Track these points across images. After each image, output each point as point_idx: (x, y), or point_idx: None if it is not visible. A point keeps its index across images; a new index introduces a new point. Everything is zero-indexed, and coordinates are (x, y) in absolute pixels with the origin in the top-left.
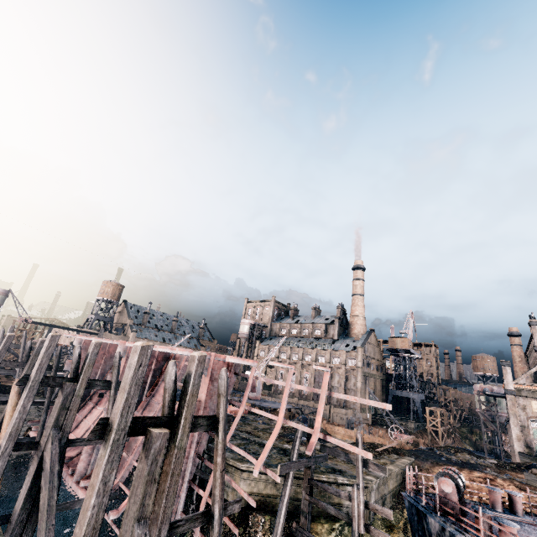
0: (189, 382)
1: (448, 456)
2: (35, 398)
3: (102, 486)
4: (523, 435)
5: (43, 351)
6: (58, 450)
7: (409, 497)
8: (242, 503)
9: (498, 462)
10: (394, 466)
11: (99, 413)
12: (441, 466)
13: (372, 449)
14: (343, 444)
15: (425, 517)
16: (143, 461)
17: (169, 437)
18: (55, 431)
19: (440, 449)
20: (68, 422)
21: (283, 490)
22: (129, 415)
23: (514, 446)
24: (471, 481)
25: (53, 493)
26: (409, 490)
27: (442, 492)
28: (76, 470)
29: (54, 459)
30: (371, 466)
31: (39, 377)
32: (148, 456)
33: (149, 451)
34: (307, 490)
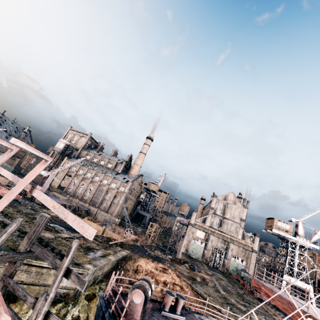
0: None
1: (150, 252)
2: None
3: None
4: (187, 244)
5: None
6: None
7: (103, 300)
8: None
9: (172, 258)
10: (115, 256)
11: None
12: (144, 257)
13: (107, 242)
14: None
15: None
16: None
17: None
18: None
19: (147, 247)
20: None
21: None
22: None
23: (181, 249)
24: (155, 269)
25: None
26: (106, 294)
27: (132, 301)
28: None
29: None
30: (72, 277)
31: None
32: None
33: None
34: (0, 284)
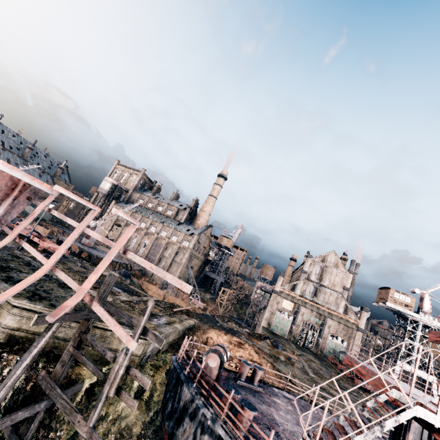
0: None
1: (222, 323)
2: None
3: None
4: (269, 317)
5: None
6: None
7: (177, 363)
8: (1, 337)
9: (250, 332)
10: (181, 325)
11: None
12: (215, 329)
13: (171, 308)
14: (108, 318)
15: (182, 384)
16: None
17: None
18: None
19: (219, 317)
20: None
21: (36, 340)
22: None
23: (262, 323)
24: (229, 342)
25: None
26: (180, 357)
27: (207, 365)
28: None
29: None
30: (149, 336)
31: None
32: None
33: None
34: (76, 341)
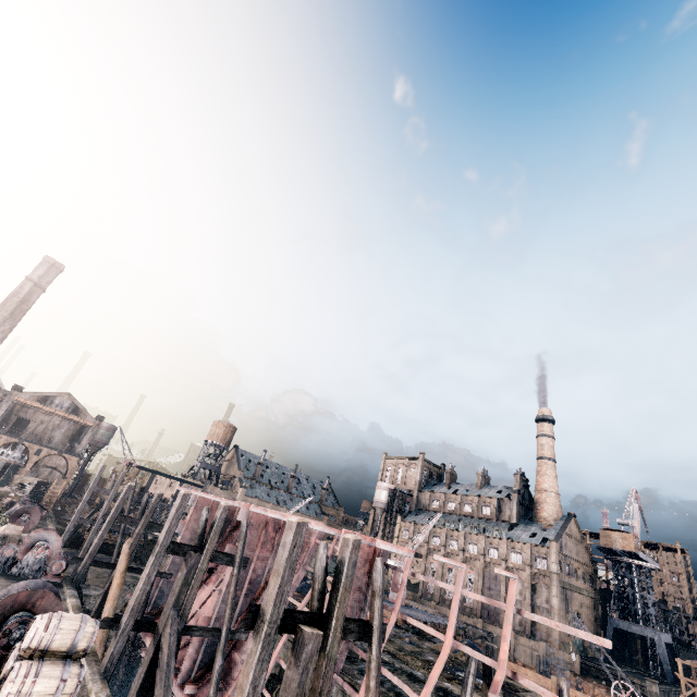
0: (341, 571)
1: None
2: (132, 563)
3: (252, 690)
4: None
5: (173, 511)
6: (176, 637)
7: None
8: None
9: None
10: None
11: (207, 594)
12: None
13: None
14: (543, 690)
15: None
16: (293, 666)
17: (321, 641)
18: (175, 612)
19: None
20: (188, 602)
21: None
22: (282, 605)
23: None
24: None
25: (168, 694)
26: None
27: None
28: (181, 669)
29: (171, 648)
30: None
31: (167, 541)
32: (299, 661)
33: (300, 655)
34: None
